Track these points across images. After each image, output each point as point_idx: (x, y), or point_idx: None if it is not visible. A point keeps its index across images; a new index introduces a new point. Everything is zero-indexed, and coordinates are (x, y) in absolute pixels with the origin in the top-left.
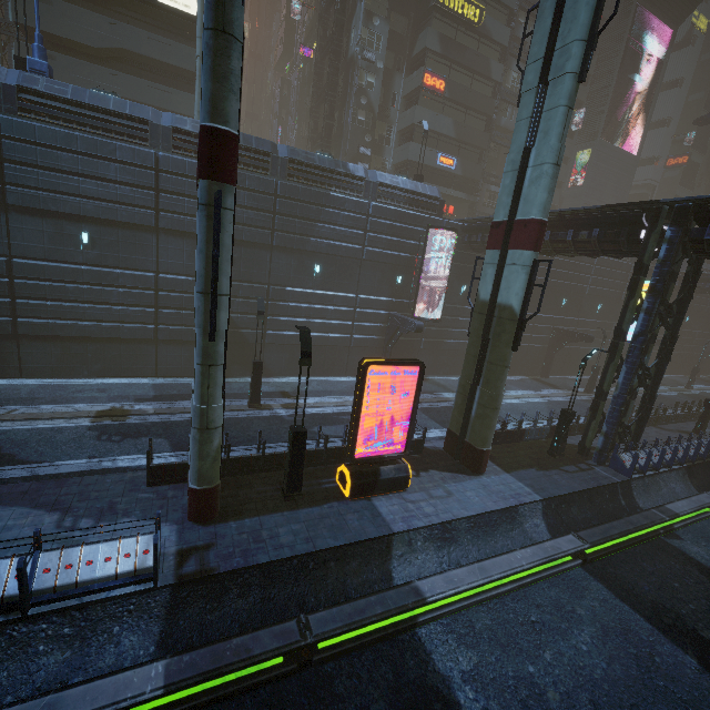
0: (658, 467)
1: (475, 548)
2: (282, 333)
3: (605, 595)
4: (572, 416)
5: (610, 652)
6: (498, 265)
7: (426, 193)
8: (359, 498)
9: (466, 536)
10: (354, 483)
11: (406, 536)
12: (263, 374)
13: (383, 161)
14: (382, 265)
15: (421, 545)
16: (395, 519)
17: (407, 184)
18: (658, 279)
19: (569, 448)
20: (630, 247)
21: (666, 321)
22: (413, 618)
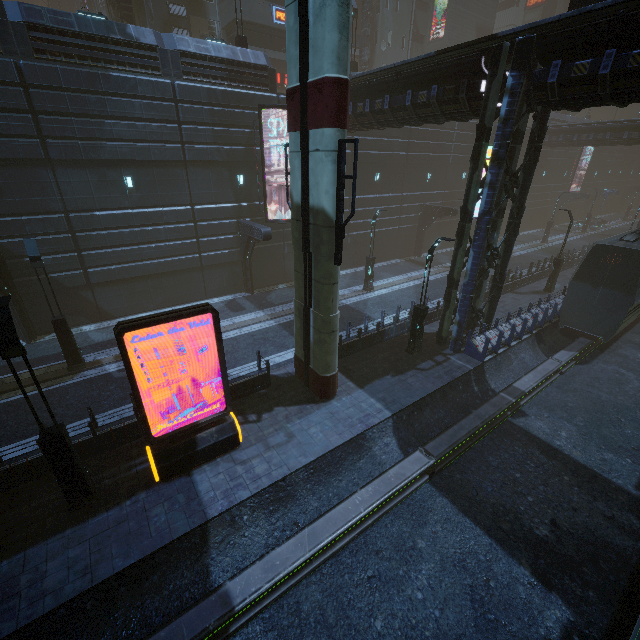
0: (509, 343)
1: (316, 497)
2: (108, 268)
3: (448, 512)
4: (425, 312)
5: (446, 592)
6: (301, 154)
7: (249, 61)
8: (177, 476)
9: (305, 486)
10: (160, 467)
11: (227, 516)
12: (103, 318)
13: (209, 24)
14: (214, 165)
15: (247, 518)
16: (215, 497)
17: (221, 51)
18: (500, 143)
19: (429, 339)
20: (472, 106)
21: (511, 193)
22: (224, 630)
